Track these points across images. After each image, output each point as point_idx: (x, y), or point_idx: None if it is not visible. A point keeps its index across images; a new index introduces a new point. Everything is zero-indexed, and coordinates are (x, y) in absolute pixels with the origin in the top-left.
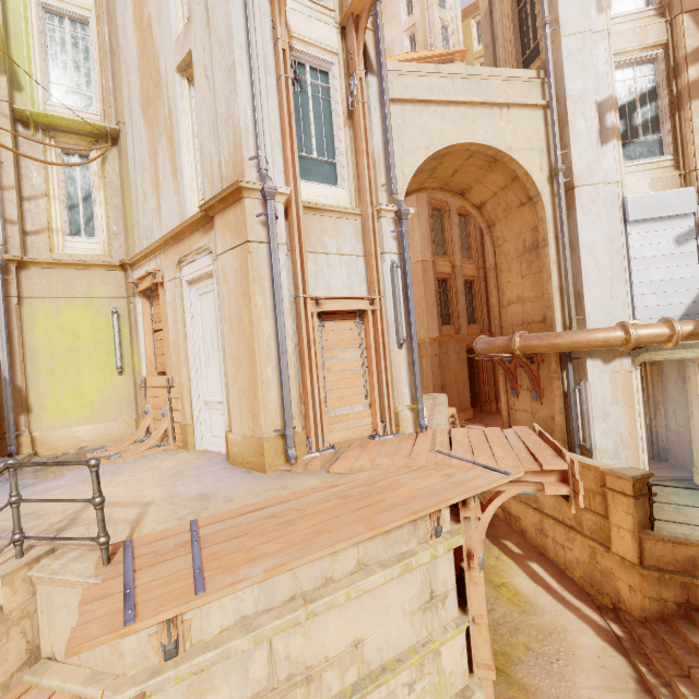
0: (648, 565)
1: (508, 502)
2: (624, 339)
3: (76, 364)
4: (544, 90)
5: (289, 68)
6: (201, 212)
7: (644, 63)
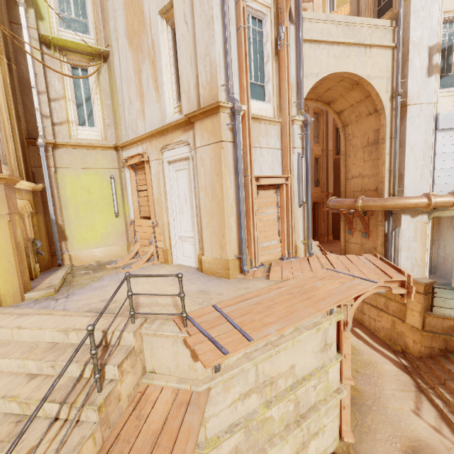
0: (426, 329)
1: None
2: (427, 203)
3: (91, 210)
4: (394, 35)
5: (246, 21)
6: (184, 118)
7: None
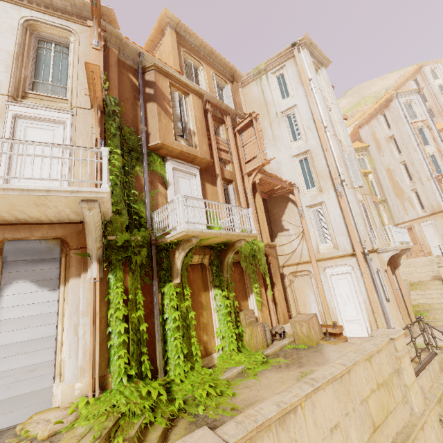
0: None
1: None
2: None
3: None
4: None
5: None
6: (430, 214)
7: None
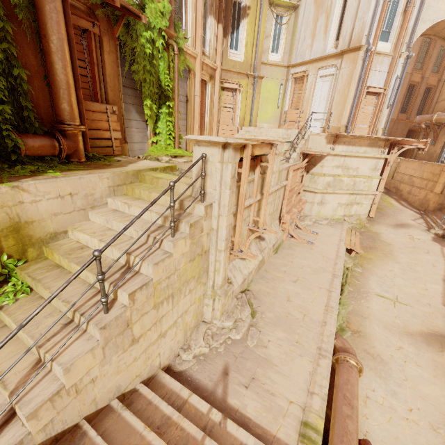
0: (443, 194)
1: (399, 185)
2: None
3: (268, 103)
4: None
5: None
6: (339, 52)
7: None
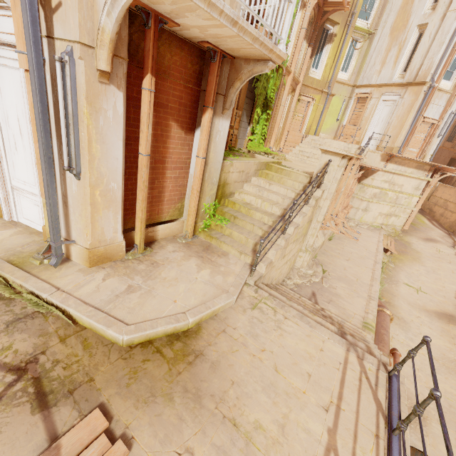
0: None
1: (434, 207)
2: None
3: (329, 115)
4: None
5: None
6: (404, 83)
7: None
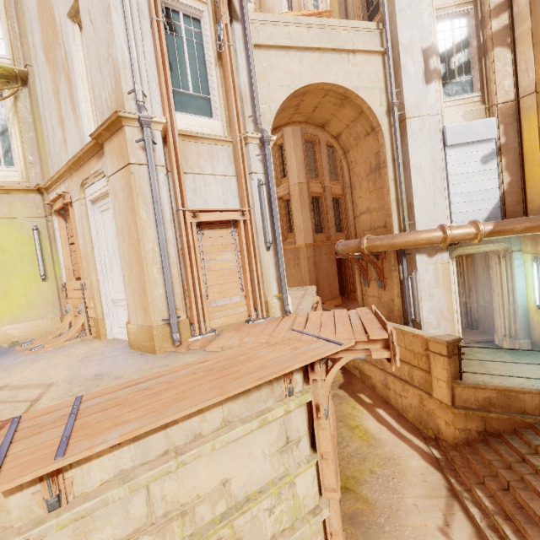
0: (458, 405)
1: (363, 366)
2: (442, 237)
3: (4, 273)
4: (382, 39)
5: (161, 12)
6: (93, 140)
7: (459, 17)
